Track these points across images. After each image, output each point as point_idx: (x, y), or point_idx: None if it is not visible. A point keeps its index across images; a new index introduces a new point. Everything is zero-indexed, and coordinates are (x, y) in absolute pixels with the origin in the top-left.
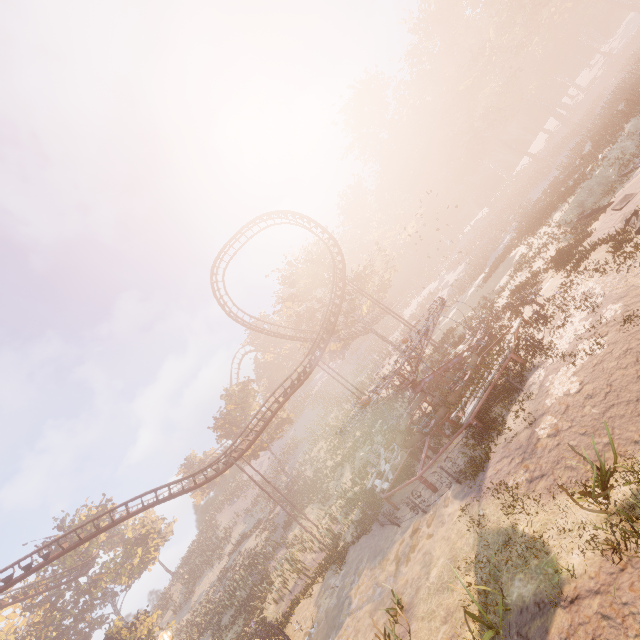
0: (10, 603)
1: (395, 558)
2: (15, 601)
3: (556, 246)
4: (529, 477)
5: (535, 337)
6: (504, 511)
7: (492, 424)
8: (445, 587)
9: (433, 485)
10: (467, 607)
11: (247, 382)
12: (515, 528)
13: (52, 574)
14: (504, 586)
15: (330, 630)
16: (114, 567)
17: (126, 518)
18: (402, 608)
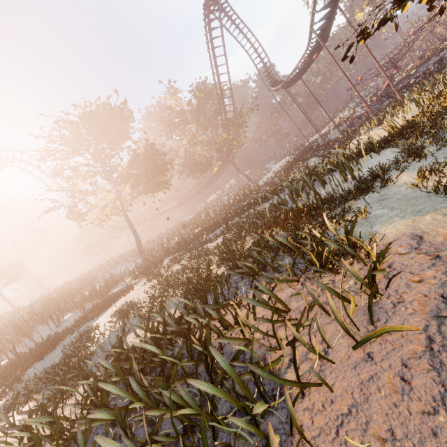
0: None
1: None
2: None
3: None
4: None
5: None
6: None
7: None
8: None
9: None
10: None
11: None
12: None
13: None
14: None
15: None
16: None
17: None
18: None
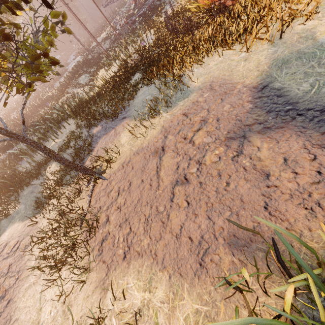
0: None
1: None
2: None
3: None
4: None
5: None
6: None
7: None
8: None
9: None
10: None
11: None
12: None
13: None
14: None
15: None
16: None
17: None
18: None
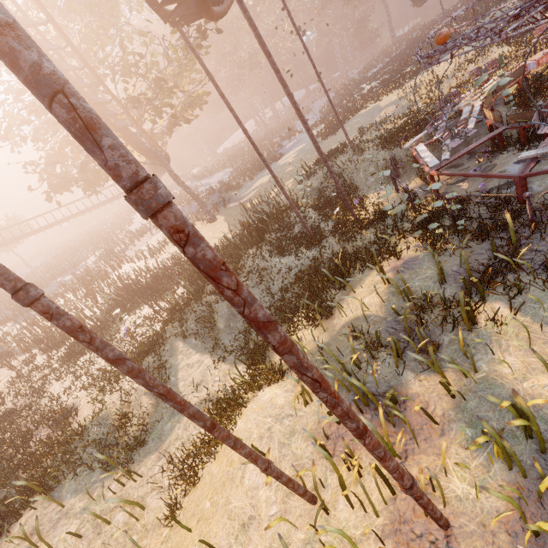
0: None
1: None
2: None
3: (498, 51)
4: None
5: None
6: None
7: None
8: None
9: None
10: None
11: None
12: None
13: None
14: None
15: None
16: None
17: None
18: None
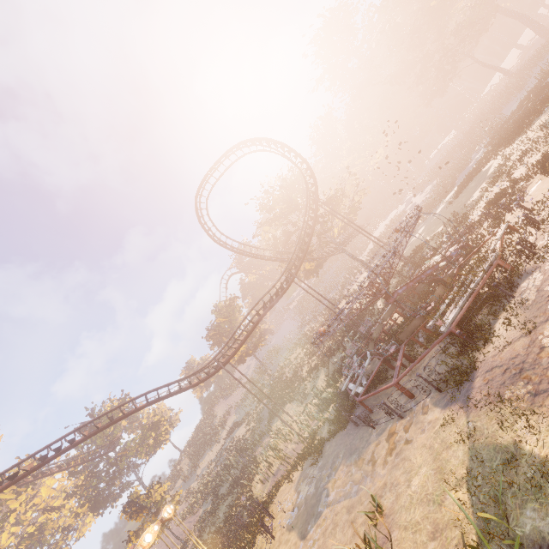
0: (57, 471)
1: (371, 459)
2: (61, 470)
3: (541, 150)
4: (532, 390)
5: (524, 242)
6: (500, 425)
7: (479, 332)
8: (430, 499)
9: (409, 391)
10: (460, 527)
11: (233, 299)
12: (518, 446)
13: (88, 450)
14: (510, 513)
15: (309, 517)
16: (134, 446)
17: (134, 412)
18: (381, 512)
